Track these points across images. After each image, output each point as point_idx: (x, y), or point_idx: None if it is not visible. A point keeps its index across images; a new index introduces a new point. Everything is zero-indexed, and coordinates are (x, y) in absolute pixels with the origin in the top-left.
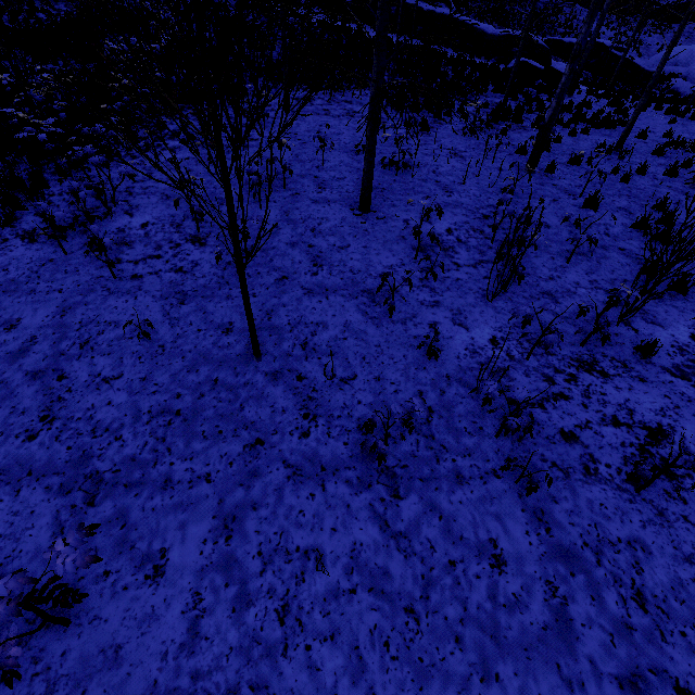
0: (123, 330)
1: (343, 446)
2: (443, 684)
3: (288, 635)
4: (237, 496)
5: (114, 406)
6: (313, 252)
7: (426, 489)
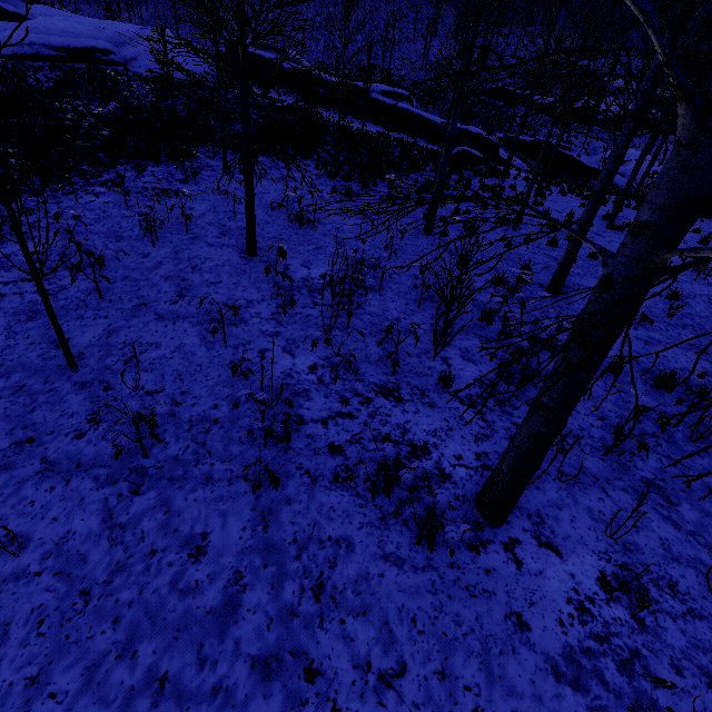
0: None
1: (111, 448)
2: (76, 660)
3: None
4: None
5: None
6: (183, 285)
7: (169, 487)
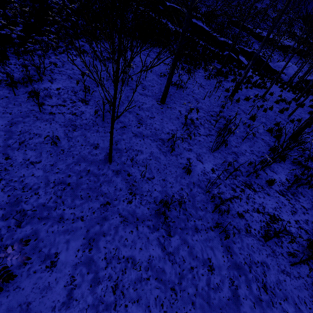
0: (43, 139)
1: (147, 210)
2: None
3: (117, 299)
4: (96, 229)
5: (35, 177)
6: (138, 117)
7: (182, 233)
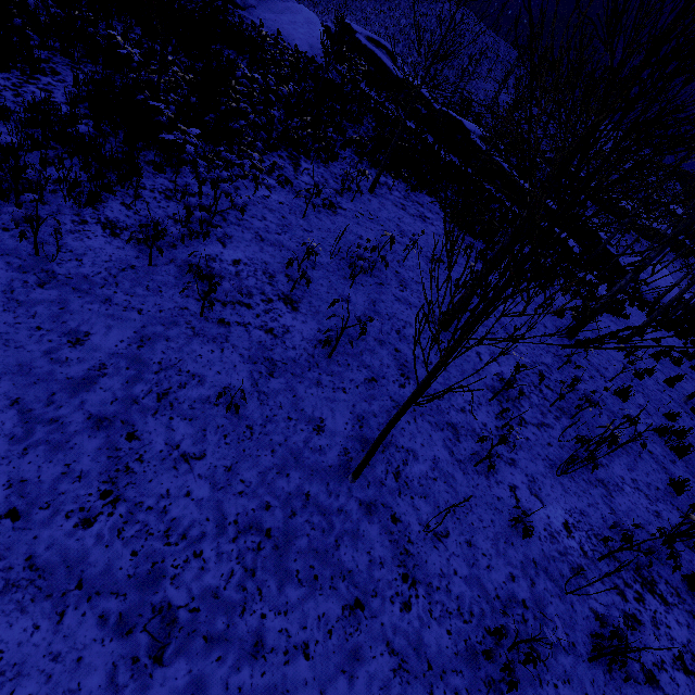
0: (207, 390)
1: (447, 636)
2: None
3: None
4: (339, 690)
5: (194, 501)
6: (400, 358)
7: None
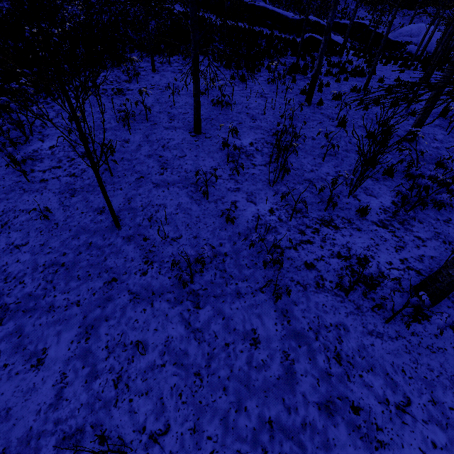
0: (31, 215)
1: (168, 279)
2: (212, 415)
3: (119, 394)
4: (96, 313)
5: (21, 263)
6: (162, 160)
7: (216, 302)
